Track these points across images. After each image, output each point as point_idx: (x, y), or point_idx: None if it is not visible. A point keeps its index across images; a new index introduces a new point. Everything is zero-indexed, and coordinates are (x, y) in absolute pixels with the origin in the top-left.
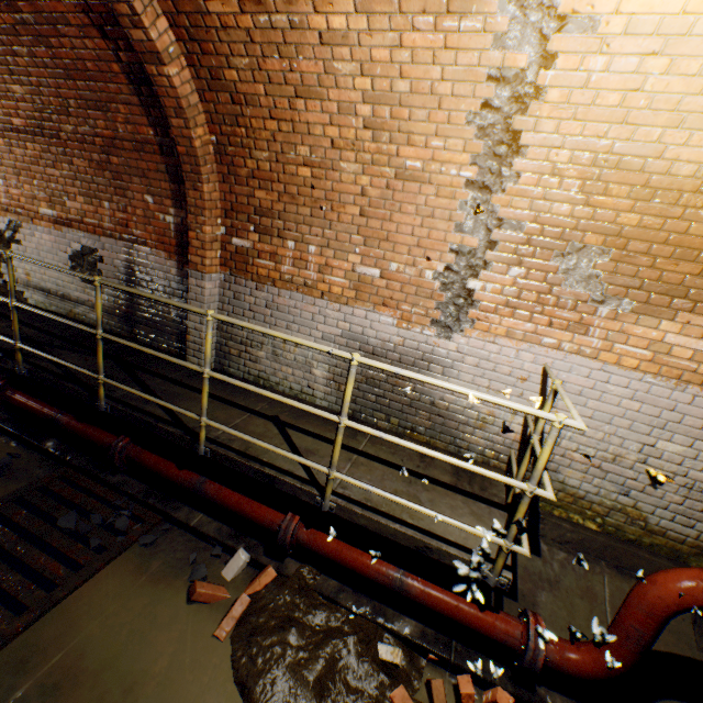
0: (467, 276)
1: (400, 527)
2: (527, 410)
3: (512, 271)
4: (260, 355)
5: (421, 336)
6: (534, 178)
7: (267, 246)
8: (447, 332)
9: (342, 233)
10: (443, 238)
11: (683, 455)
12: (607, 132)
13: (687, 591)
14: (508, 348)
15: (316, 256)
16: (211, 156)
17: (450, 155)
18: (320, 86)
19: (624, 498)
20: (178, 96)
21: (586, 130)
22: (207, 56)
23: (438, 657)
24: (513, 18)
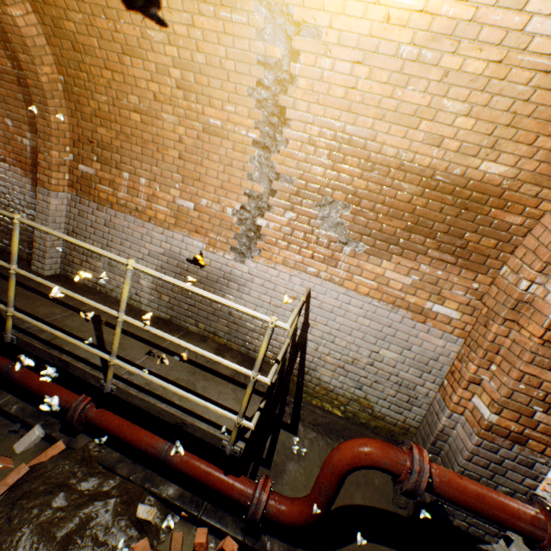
0: (256, 215)
1: (166, 407)
2: (251, 312)
3: (287, 215)
4: (99, 265)
5: (223, 259)
6: (298, 145)
7: (107, 175)
8: (242, 257)
9: (166, 171)
10: (239, 184)
11: (396, 360)
12: (340, 117)
13: (356, 454)
14: (284, 273)
15: (146, 187)
16: (60, 93)
17: (240, 119)
18: (140, 47)
19: (359, 391)
20: (23, 34)
21: (326, 113)
22: (48, 6)
23: (189, 514)
24: (266, 18)
